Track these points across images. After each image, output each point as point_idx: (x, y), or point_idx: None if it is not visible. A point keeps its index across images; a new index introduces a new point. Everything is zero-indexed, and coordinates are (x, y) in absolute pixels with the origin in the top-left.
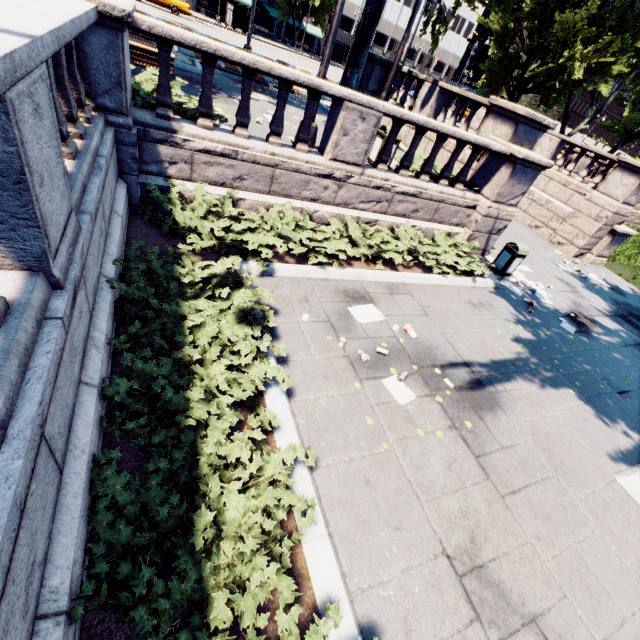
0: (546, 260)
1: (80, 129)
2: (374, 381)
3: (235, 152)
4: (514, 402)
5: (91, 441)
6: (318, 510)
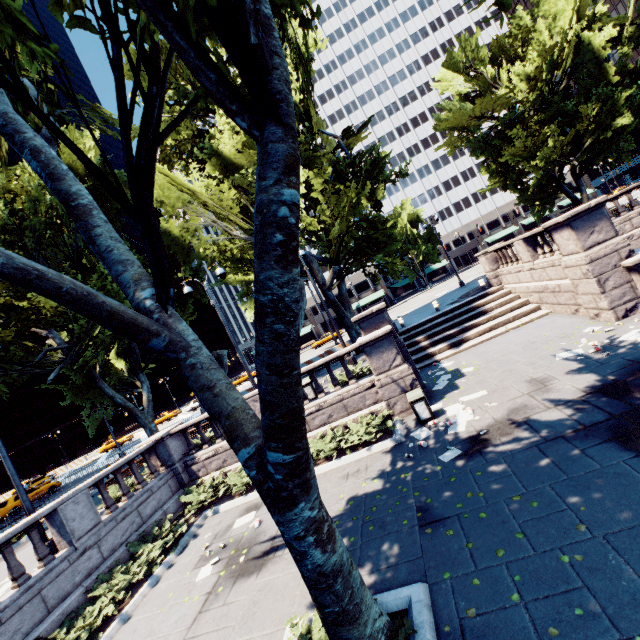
0: (541, 359)
1: (142, 484)
2: (199, 568)
3: (217, 451)
4: (276, 564)
5: (69, 606)
6: (102, 639)
